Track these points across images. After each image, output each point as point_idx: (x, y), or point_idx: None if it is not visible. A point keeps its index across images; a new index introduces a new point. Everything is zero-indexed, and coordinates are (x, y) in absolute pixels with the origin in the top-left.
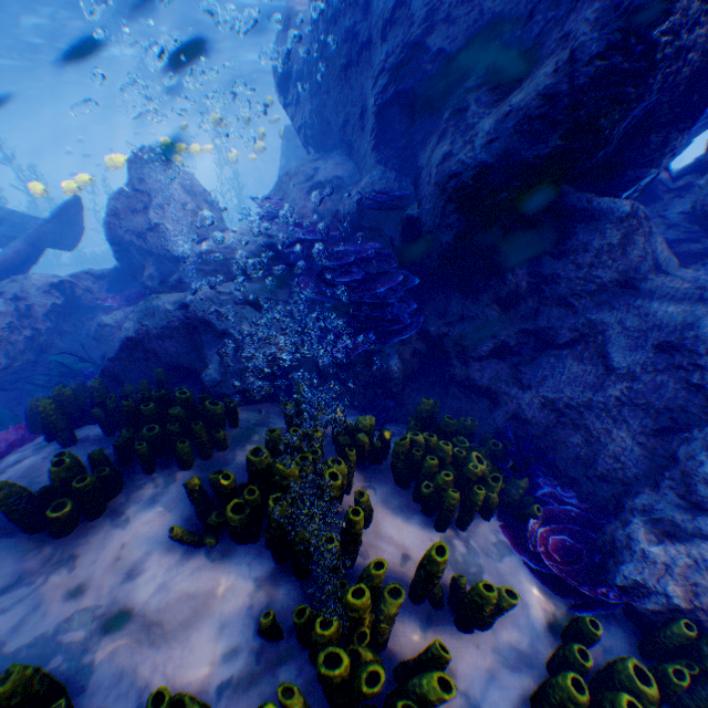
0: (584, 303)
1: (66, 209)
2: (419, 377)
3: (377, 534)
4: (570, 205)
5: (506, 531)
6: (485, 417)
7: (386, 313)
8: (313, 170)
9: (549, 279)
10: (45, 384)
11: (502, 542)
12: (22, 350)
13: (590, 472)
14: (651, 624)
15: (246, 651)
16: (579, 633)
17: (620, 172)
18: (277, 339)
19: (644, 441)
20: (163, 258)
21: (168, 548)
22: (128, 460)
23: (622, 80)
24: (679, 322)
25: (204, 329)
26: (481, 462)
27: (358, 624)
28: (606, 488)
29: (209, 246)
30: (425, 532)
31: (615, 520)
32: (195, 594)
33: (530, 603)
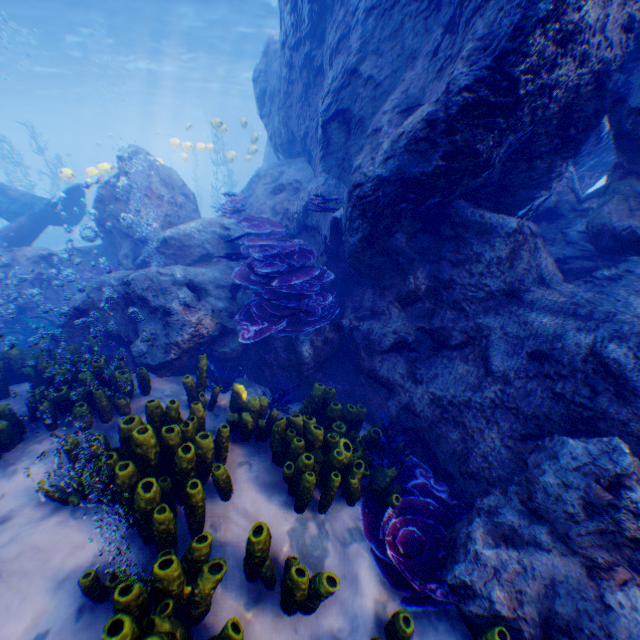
0: (474, 308)
1: (70, 193)
2: (336, 364)
3: (237, 508)
4: (465, 218)
5: (366, 518)
6: (382, 406)
7: (302, 303)
8: (279, 174)
9: (446, 283)
10: (17, 342)
11: (359, 528)
12: (3, 310)
13: (463, 469)
14: (477, 627)
15: (72, 607)
16: (394, 628)
17: (512, 191)
18: (204, 318)
19: (511, 444)
20: (137, 240)
21: (40, 501)
22: (39, 416)
23: (490, 111)
24: (551, 333)
25: (141, 304)
26: (350, 449)
27: (164, 594)
28: (475, 486)
29: (172, 232)
30: (283, 511)
31: (464, 518)
32: (47, 547)
33: (364, 592)
